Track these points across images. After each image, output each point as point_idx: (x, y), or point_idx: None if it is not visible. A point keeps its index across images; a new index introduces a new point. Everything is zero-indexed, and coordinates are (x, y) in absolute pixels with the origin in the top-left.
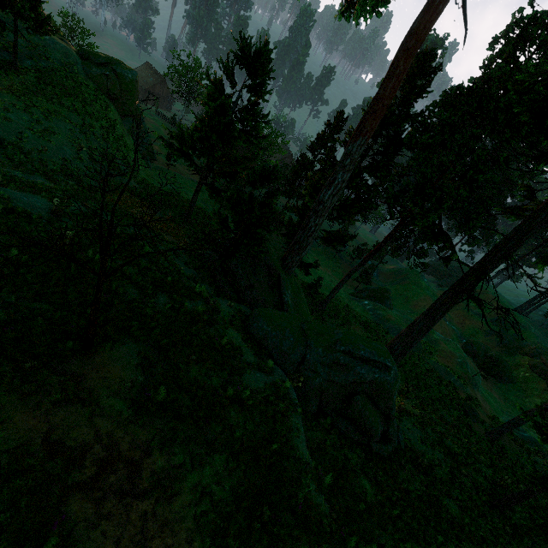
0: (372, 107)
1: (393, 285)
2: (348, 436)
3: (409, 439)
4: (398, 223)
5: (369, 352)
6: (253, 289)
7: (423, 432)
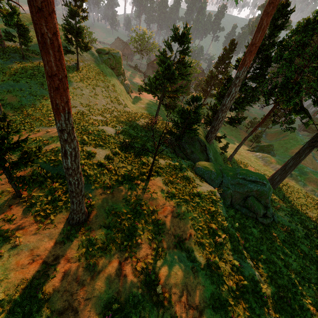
0: (249, 49)
1: (276, 141)
2: (245, 214)
3: (281, 220)
4: (273, 106)
5: (254, 177)
6: (193, 153)
7: (291, 218)
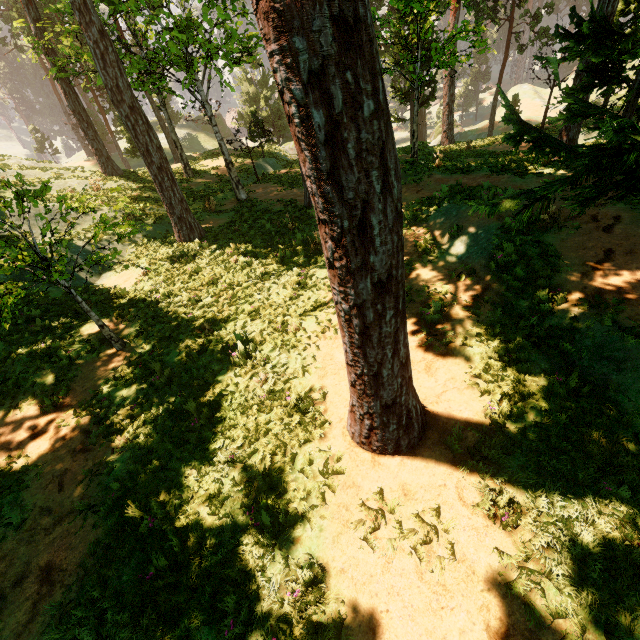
0: None
1: None
2: None
3: None
4: None
5: None
6: None
7: None
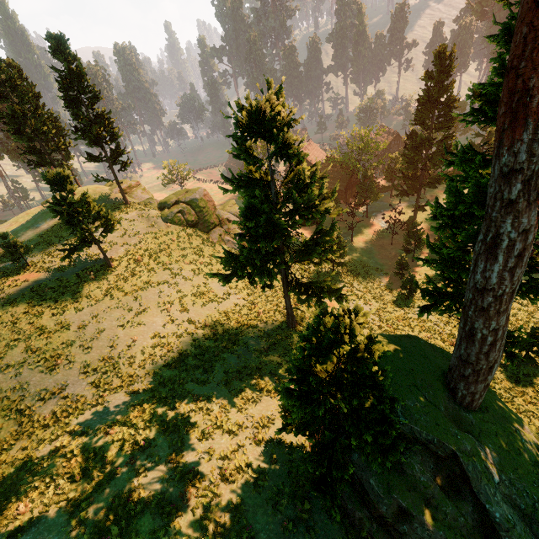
0: (526, 35)
1: None
2: None
3: None
4: None
5: None
6: (412, 521)
7: None
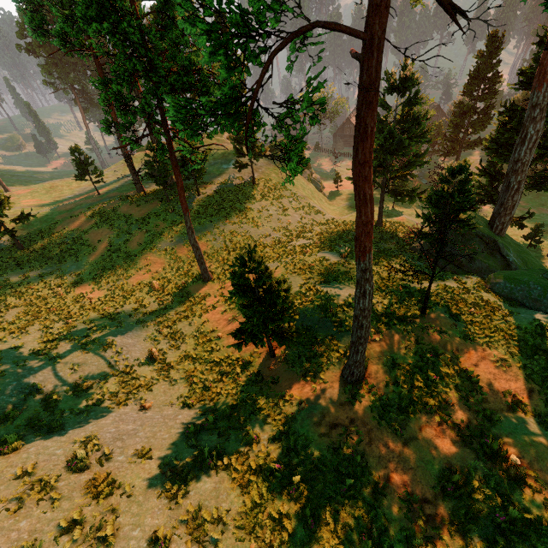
0: (547, 53)
1: None
2: None
3: None
4: None
5: None
6: (474, 261)
7: None
